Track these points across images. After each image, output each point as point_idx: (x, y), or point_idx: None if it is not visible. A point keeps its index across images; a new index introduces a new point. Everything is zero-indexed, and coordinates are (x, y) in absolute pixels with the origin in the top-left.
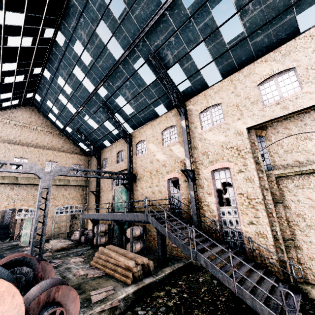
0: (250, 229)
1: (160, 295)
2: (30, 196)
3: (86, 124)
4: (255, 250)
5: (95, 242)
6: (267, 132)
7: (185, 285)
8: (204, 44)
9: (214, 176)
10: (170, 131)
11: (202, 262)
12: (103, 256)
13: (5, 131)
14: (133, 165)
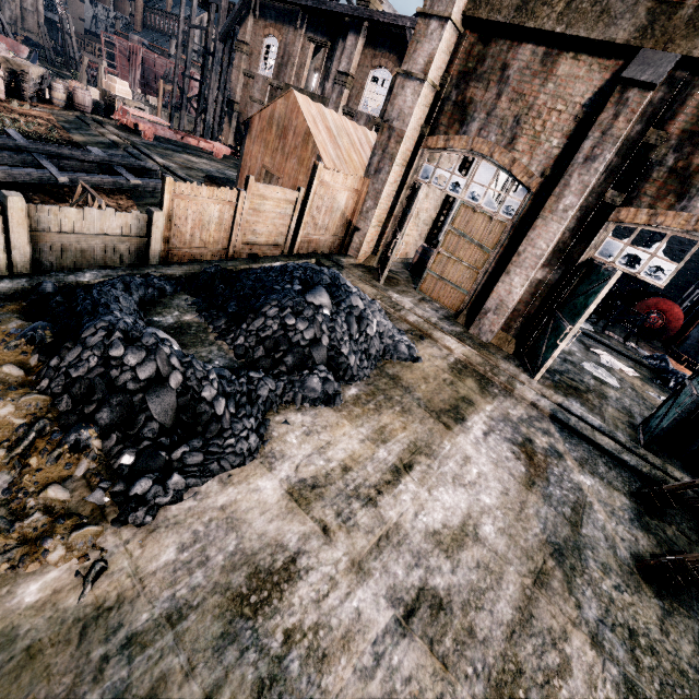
0: None
1: None
2: None
3: None
4: None
5: None
6: None
7: None
8: None
9: None
10: None
11: None
12: None
13: None
14: None
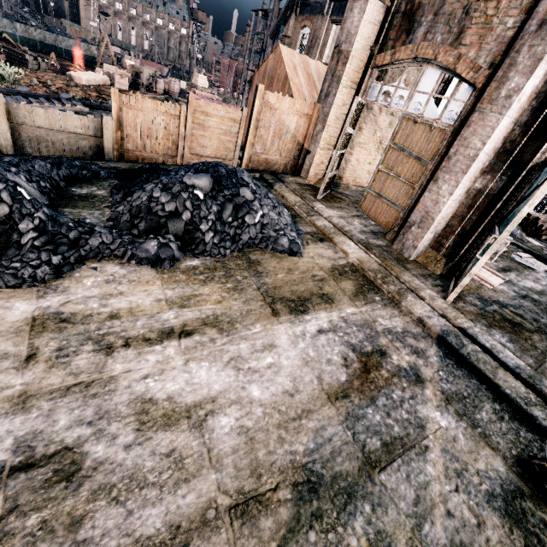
0: None
1: None
2: None
3: None
4: None
5: None
6: None
7: None
8: None
9: None
10: None
11: None
12: None
13: None
14: None
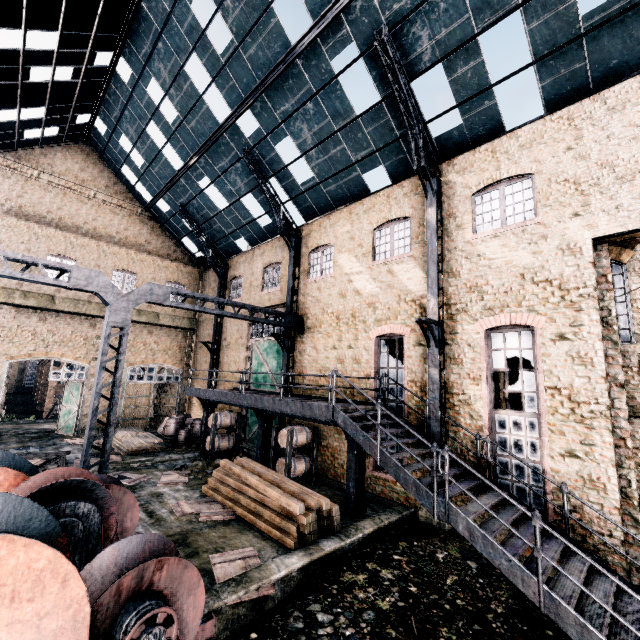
0: (565, 467)
1: (358, 581)
2: (79, 338)
3: (202, 197)
4: (570, 513)
5: (210, 446)
6: (636, 254)
7: (409, 565)
8: (522, 16)
9: (492, 341)
10: (393, 229)
11: (460, 528)
12: (231, 479)
13: (30, 194)
14: (299, 298)
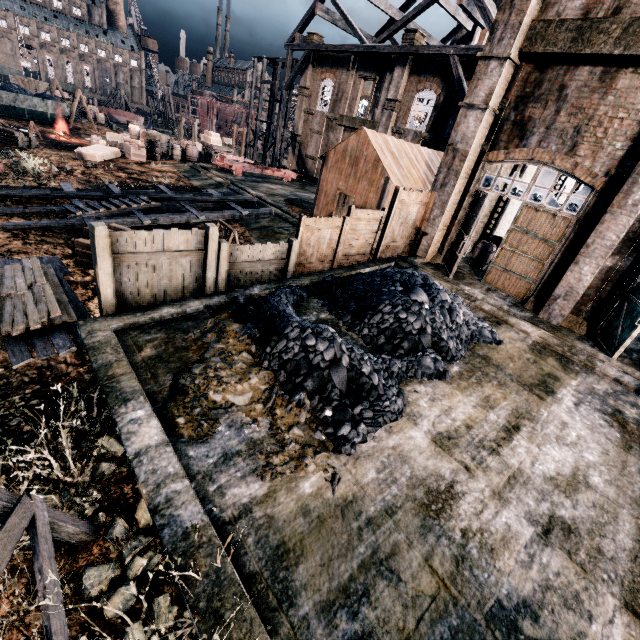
0: None
1: None
2: None
3: None
4: None
5: None
6: None
7: None
8: None
9: None
10: None
11: None
12: None
13: None
14: None
